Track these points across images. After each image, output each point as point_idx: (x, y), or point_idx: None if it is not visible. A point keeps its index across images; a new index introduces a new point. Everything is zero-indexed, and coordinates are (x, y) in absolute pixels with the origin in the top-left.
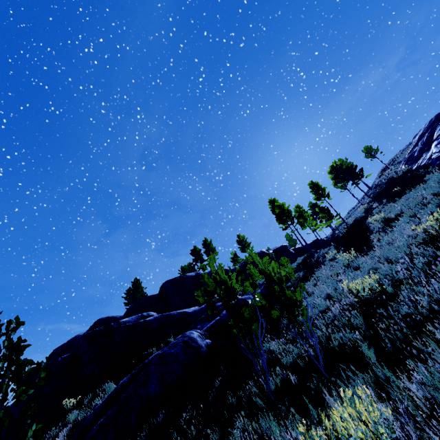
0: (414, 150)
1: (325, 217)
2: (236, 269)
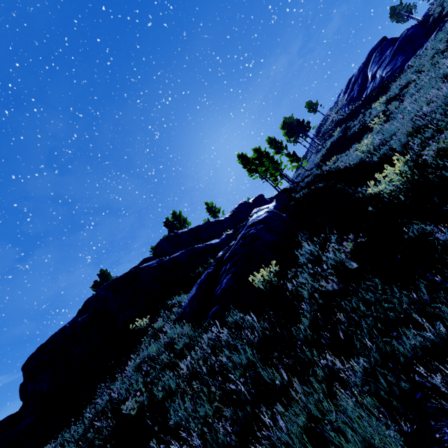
0: (352, 94)
1: (293, 160)
2: (226, 219)
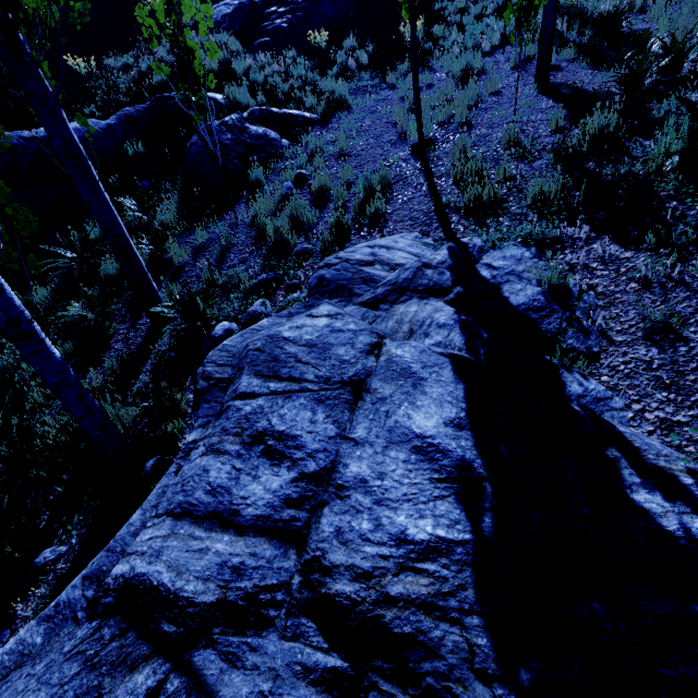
0: None
1: None
2: None
